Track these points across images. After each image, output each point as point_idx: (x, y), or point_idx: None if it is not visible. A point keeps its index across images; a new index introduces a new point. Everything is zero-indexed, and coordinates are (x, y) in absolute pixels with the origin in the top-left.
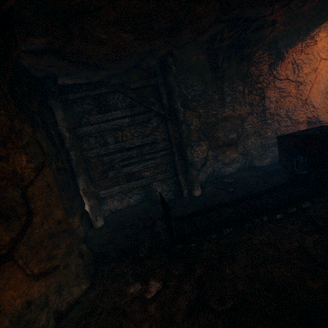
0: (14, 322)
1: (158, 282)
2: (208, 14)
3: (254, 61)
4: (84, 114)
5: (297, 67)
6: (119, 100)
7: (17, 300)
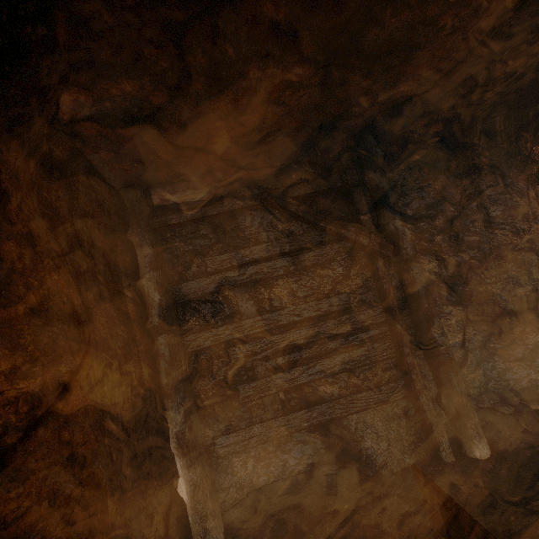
0: None
1: None
2: (489, 4)
3: (537, 136)
4: (193, 257)
5: None
6: (263, 226)
7: None
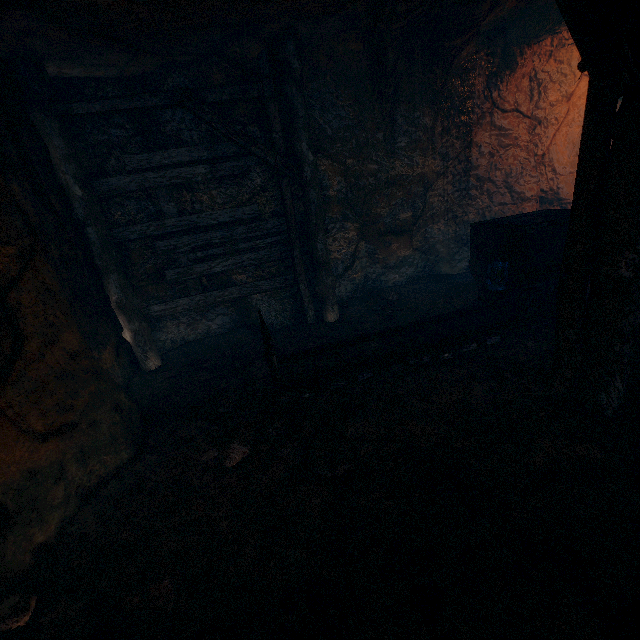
0: (11, 496)
1: (245, 446)
2: None
3: (459, 67)
4: (111, 149)
5: (538, 88)
6: (186, 123)
7: (13, 466)
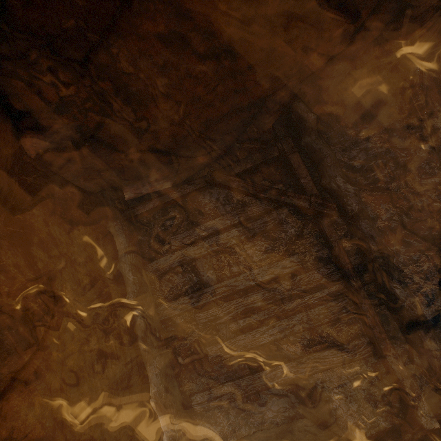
0: None
1: None
2: None
3: None
4: (165, 235)
5: None
6: (220, 201)
7: None
